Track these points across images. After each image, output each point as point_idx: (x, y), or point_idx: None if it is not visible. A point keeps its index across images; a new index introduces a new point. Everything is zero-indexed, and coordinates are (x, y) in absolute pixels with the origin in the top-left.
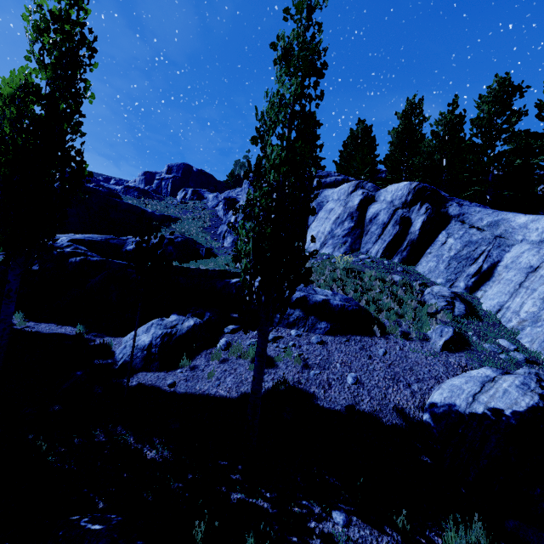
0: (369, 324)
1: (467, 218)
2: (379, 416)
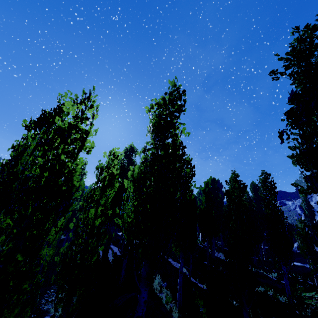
0: None
1: None
2: None
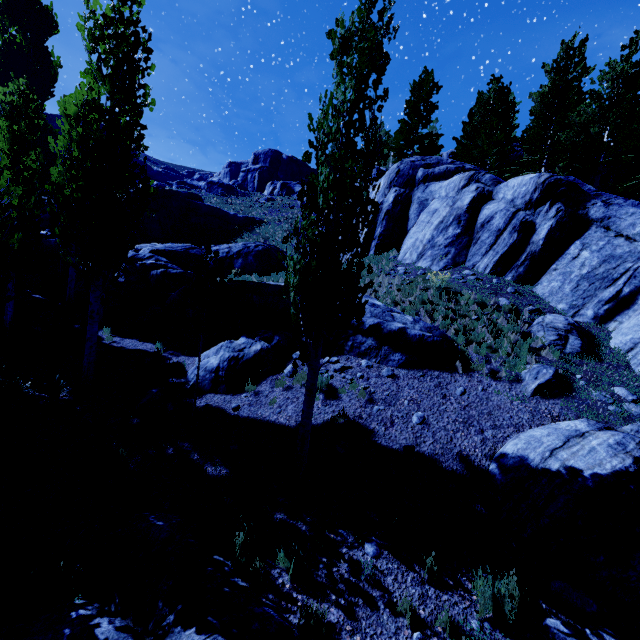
0: (452, 358)
1: (614, 222)
2: (439, 460)
